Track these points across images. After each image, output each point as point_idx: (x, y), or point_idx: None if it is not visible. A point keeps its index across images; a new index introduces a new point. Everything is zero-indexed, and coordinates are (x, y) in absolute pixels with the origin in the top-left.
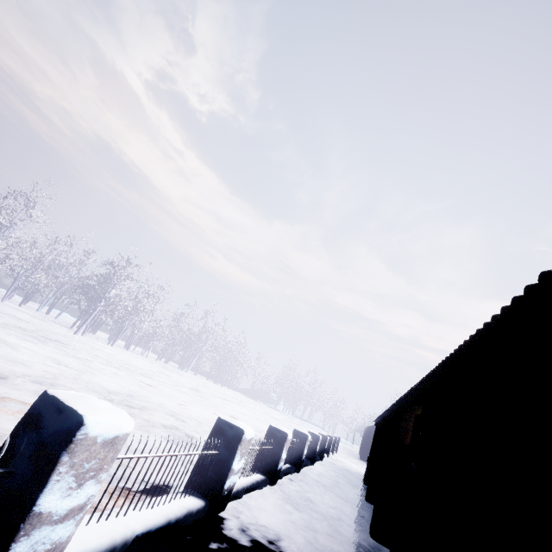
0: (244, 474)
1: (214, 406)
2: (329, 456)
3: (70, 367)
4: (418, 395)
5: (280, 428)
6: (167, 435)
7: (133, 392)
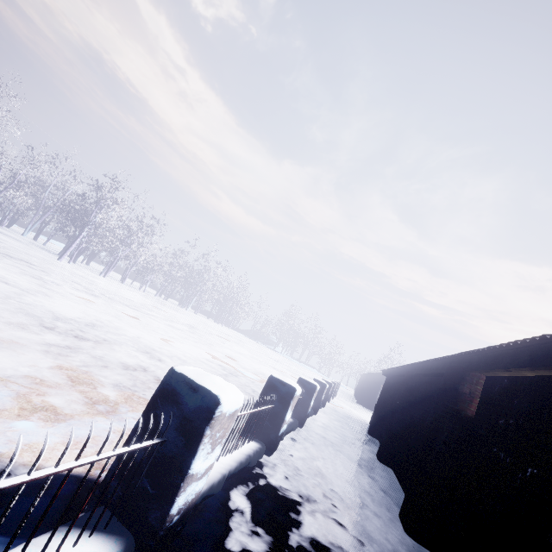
0: (227, 451)
1: (208, 344)
2: (329, 402)
3: (14, 286)
4: None
5: (285, 380)
6: (124, 380)
7: (100, 322)
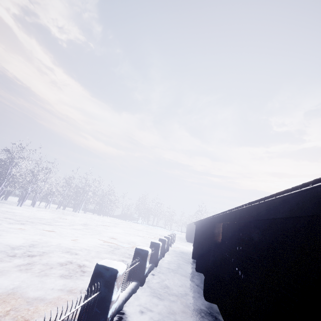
0: (122, 290)
1: (98, 233)
2: (171, 246)
3: None
4: (229, 216)
5: (143, 248)
6: (63, 272)
7: (35, 241)
